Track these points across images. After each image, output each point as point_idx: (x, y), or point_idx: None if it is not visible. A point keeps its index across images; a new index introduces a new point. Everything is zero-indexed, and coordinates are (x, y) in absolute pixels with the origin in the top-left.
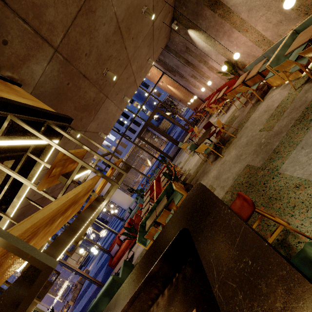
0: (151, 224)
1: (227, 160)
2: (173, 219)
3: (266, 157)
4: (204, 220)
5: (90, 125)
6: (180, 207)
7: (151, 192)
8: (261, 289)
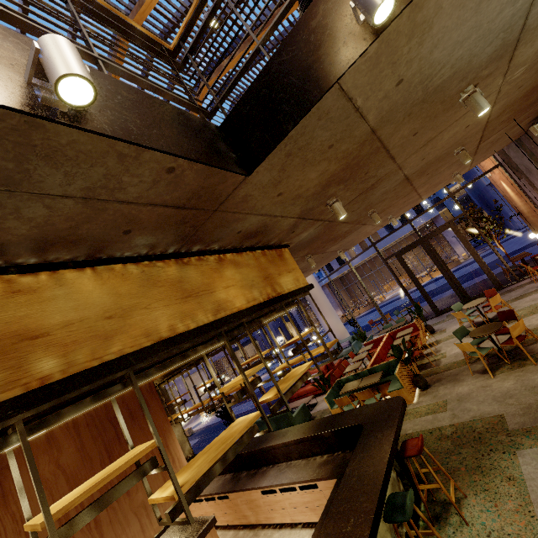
0: (348, 391)
1: (493, 387)
2: (361, 410)
3: (527, 425)
4: (376, 432)
5: (331, 248)
6: (373, 405)
7: (374, 346)
8: (364, 482)
